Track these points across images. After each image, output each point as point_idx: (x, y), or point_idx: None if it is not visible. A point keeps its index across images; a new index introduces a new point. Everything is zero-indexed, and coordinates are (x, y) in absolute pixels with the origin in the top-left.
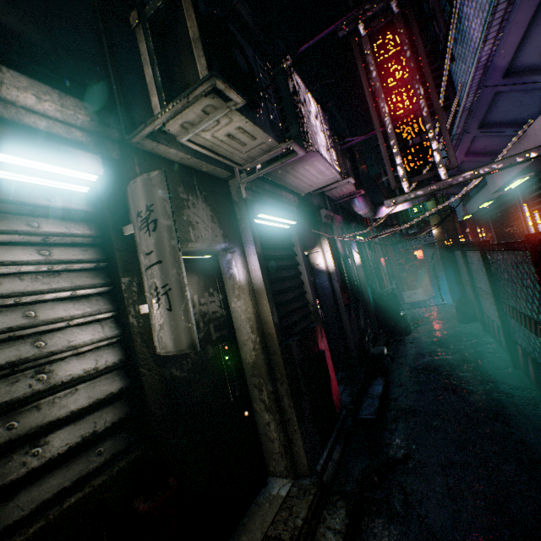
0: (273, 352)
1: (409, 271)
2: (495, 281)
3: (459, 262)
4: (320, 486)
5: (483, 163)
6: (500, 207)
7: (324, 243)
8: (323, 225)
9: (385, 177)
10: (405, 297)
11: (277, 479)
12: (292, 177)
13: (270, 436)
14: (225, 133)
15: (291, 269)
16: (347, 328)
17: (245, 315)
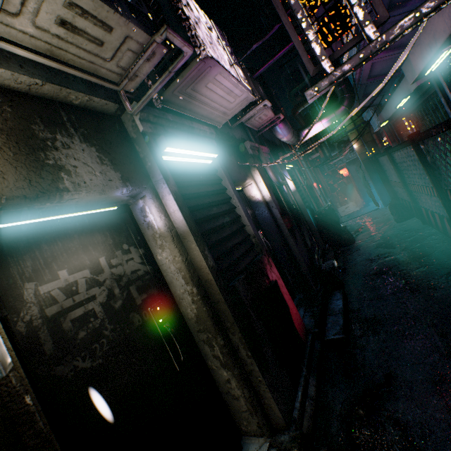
0: (216, 300)
1: (338, 190)
2: (434, 171)
3: (385, 167)
4: (302, 442)
5: (392, 61)
6: (416, 103)
7: (255, 175)
8: (250, 157)
9: (301, 108)
10: (339, 213)
11: (252, 439)
12: (198, 103)
13: (233, 394)
14: (54, 19)
15: (222, 204)
16: (296, 251)
17: (174, 266)
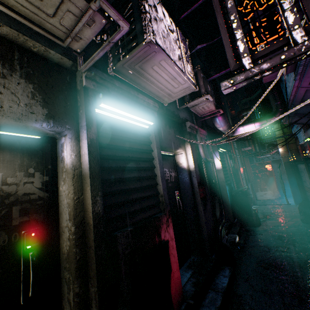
0: (89, 245)
1: (262, 178)
2: None
3: (302, 173)
4: None
5: None
6: None
7: (187, 147)
8: (187, 133)
9: (245, 112)
10: (258, 196)
11: None
12: (146, 80)
13: None
14: None
15: (143, 161)
16: (202, 218)
17: (67, 200)
